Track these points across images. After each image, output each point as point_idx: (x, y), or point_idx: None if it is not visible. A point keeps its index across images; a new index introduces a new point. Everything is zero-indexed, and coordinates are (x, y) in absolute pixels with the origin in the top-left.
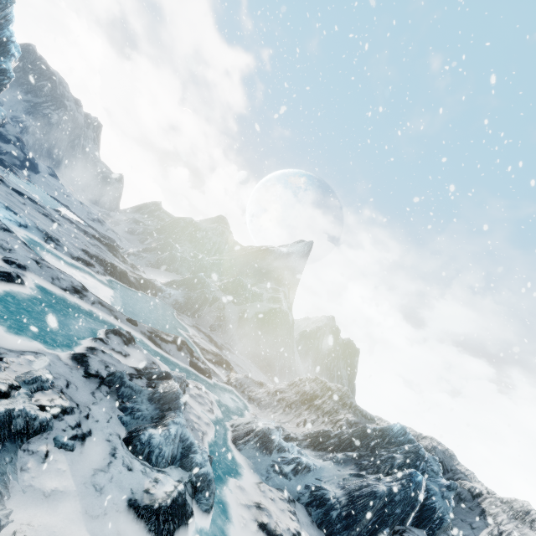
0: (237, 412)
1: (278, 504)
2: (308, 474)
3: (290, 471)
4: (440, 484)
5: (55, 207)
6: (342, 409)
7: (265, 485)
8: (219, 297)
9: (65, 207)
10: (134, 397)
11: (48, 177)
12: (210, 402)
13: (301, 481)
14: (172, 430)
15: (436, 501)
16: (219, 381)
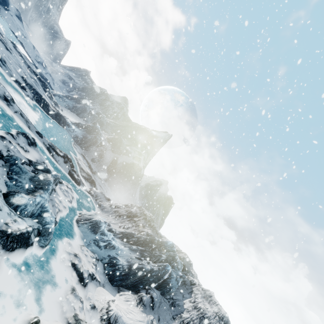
0: (87, 209)
1: (88, 258)
2: (113, 250)
3: (103, 245)
4: (178, 274)
5: (13, 40)
6: (147, 226)
7: (85, 247)
8: (105, 144)
9: (21, 44)
10: (20, 174)
11: (15, 17)
12: (72, 197)
13: (107, 252)
14: (37, 199)
15: (172, 280)
16: (84, 189)
